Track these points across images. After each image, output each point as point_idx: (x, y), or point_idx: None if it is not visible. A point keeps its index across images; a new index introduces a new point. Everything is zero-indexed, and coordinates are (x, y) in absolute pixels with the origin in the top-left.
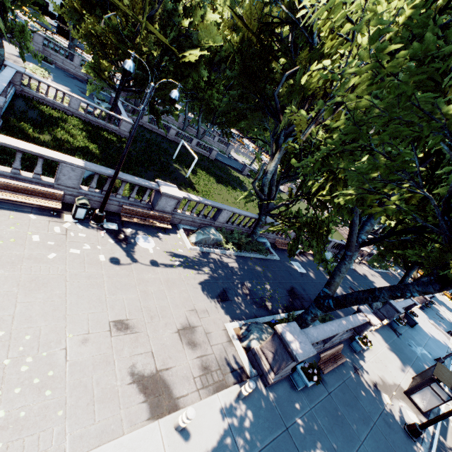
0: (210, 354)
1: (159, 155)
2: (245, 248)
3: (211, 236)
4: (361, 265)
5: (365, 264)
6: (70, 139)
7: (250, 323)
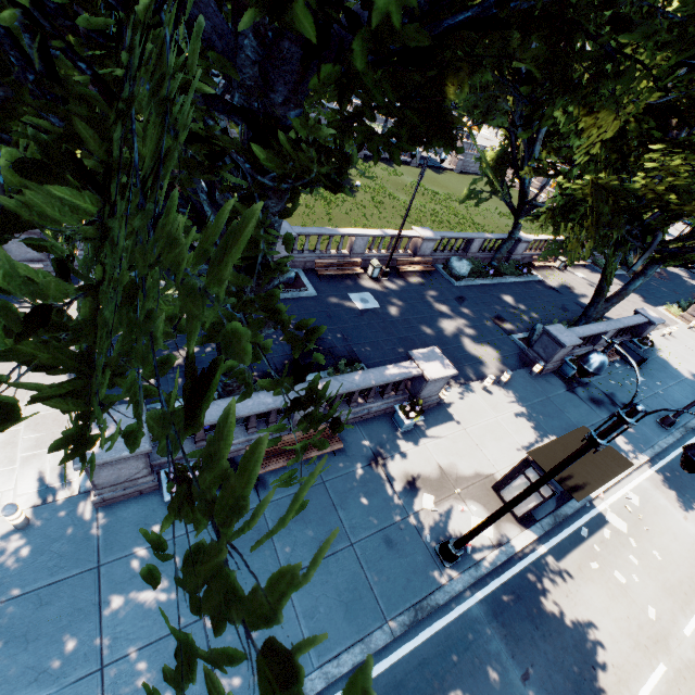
0: (8, 469)
1: None
2: None
3: None
4: (573, 270)
5: (587, 267)
6: None
7: None
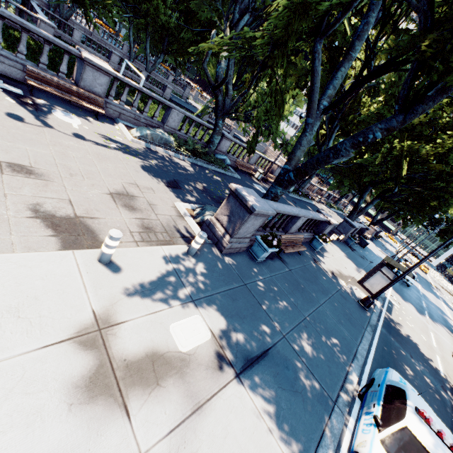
0: (155, 220)
1: None
2: (201, 156)
3: (159, 134)
4: (321, 204)
5: (324, 204)
6: None
7: (204, 205)
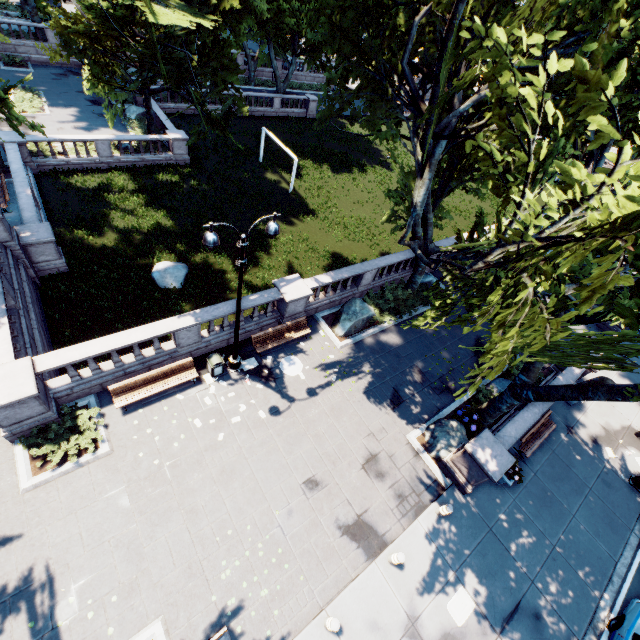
0: (400, 479)
1: (240, 169)
2: (406, 311)
3: (360, 318)
4: None
5: None
6: (134, 221)
7: (434, 428)
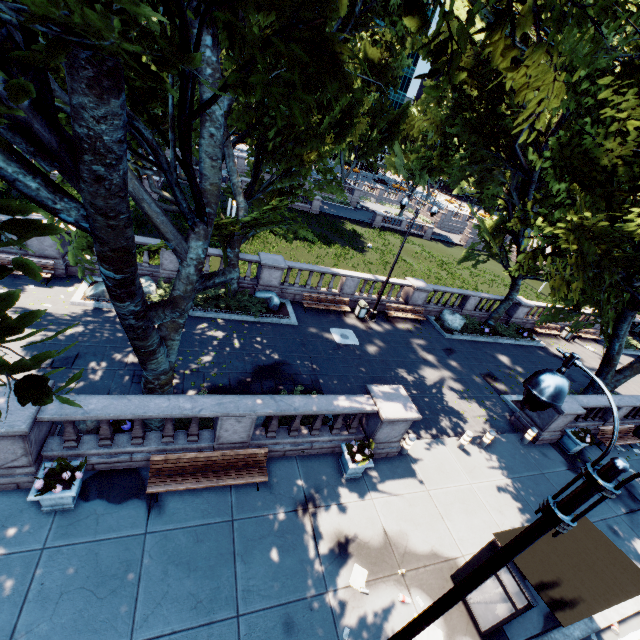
0: None
1: None
2: (199, 304)
3: None
4: (582, 342)
5: (599, 342)
6: None
7: None
